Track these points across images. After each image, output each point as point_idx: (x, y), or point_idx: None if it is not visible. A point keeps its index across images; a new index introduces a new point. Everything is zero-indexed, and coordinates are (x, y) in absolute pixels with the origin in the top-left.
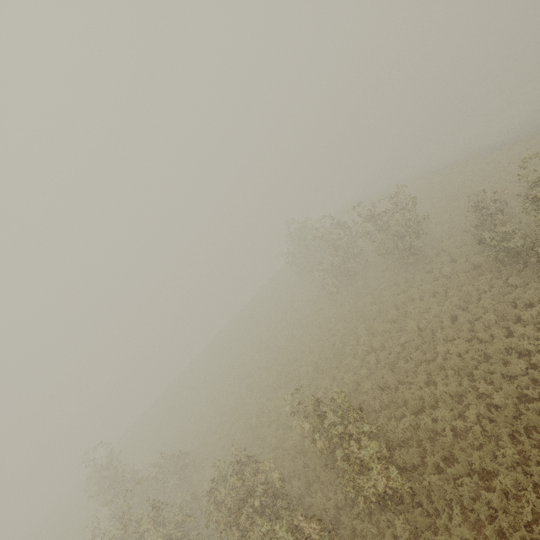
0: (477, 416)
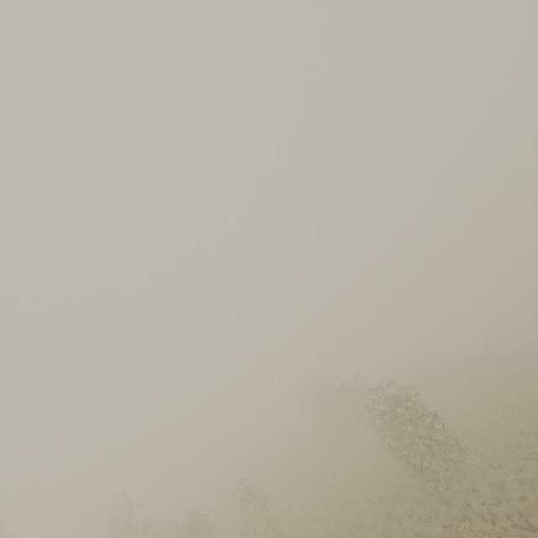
0: (332, 534)
